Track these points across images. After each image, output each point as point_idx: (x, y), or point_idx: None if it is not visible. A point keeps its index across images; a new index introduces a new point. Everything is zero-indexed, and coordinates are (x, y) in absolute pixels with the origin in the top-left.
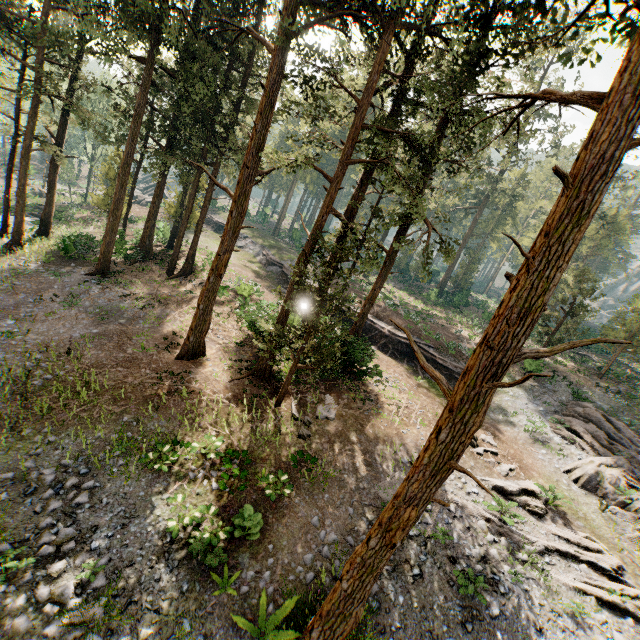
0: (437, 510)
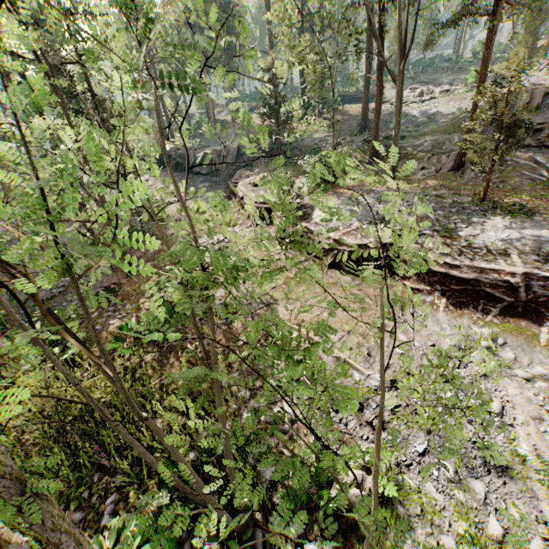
0: None
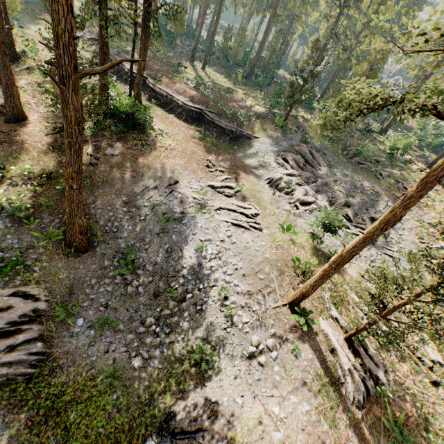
0: (166, 195)
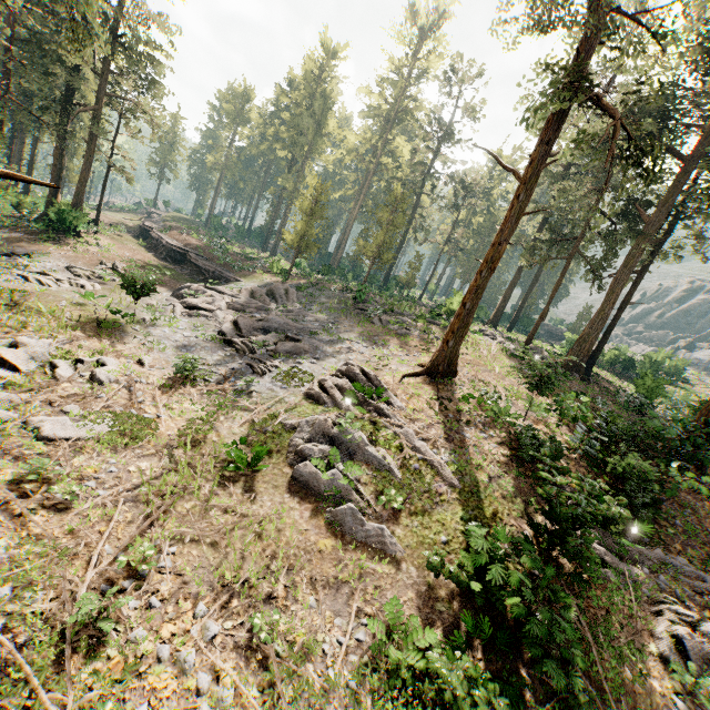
0: None
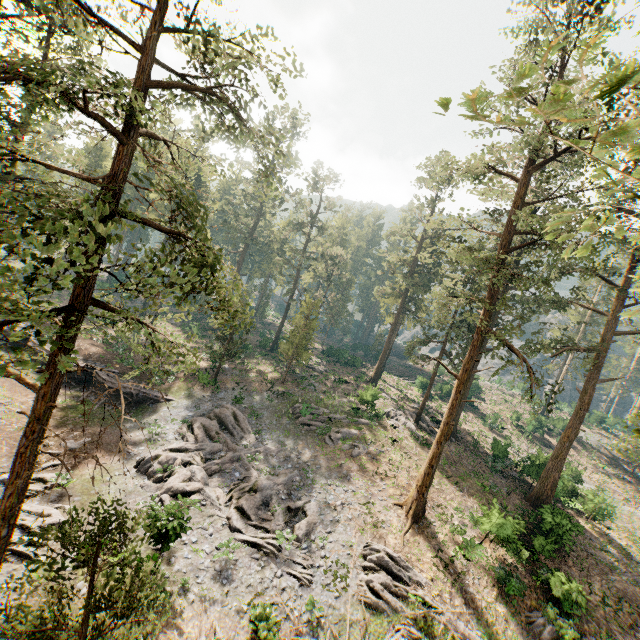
0: None
